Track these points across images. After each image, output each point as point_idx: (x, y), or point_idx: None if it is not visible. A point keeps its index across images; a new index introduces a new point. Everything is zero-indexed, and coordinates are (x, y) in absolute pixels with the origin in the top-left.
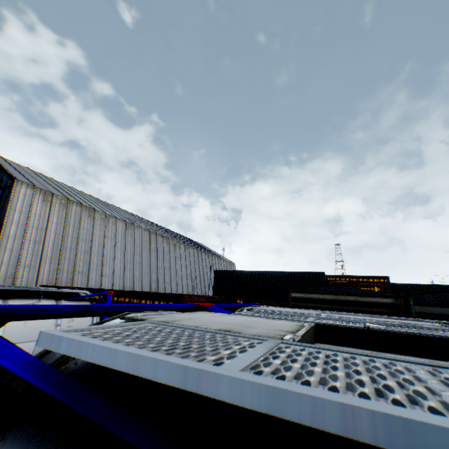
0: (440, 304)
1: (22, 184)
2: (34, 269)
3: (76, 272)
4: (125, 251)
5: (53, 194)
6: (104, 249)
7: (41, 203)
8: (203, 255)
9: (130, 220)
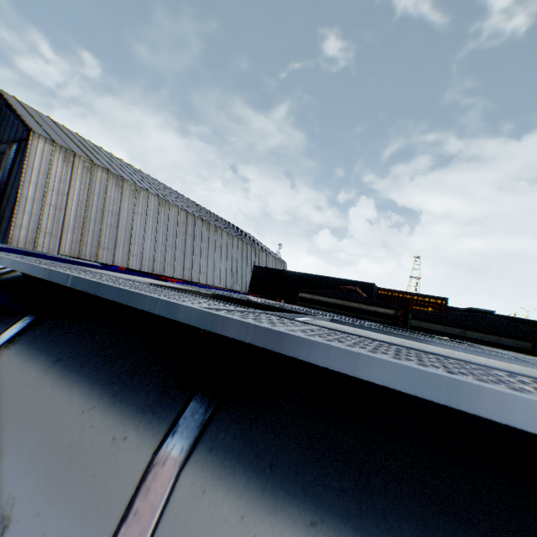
0: (437, 321)
1: (39, 138)
2: (56, 238)
3: (100, 247)
4: (156, 231)
5: (75, 154)
6: (132, 226)
7: (62, 163)
8: (249, 247)
9: (166, 196)
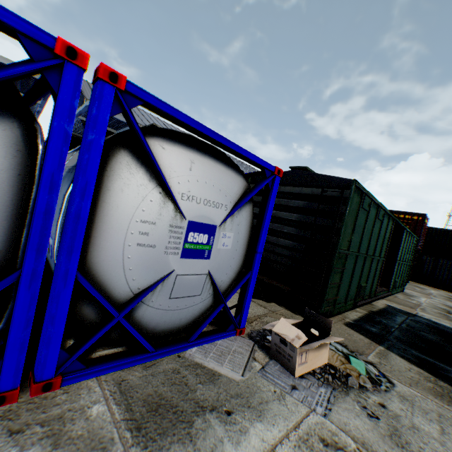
0: None
1: None
2: None
3: None
4: None
5: None
6: None
7: None
8: None
9: None
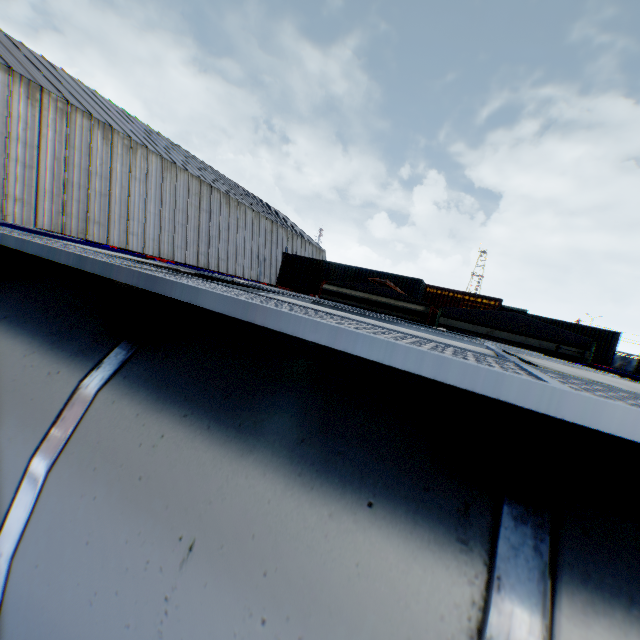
0: (467, 320)
1: None
2: (30, 206)
3: (90, 221)
4: (161, 204)
5: (43, 90)
6: (129, 195)
7: (25, 101)
8: (280, 231)
9: (172, 157)
